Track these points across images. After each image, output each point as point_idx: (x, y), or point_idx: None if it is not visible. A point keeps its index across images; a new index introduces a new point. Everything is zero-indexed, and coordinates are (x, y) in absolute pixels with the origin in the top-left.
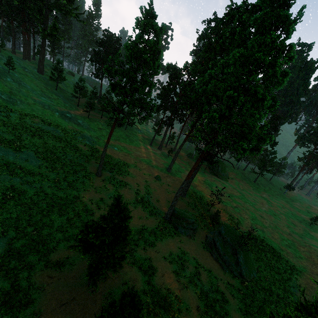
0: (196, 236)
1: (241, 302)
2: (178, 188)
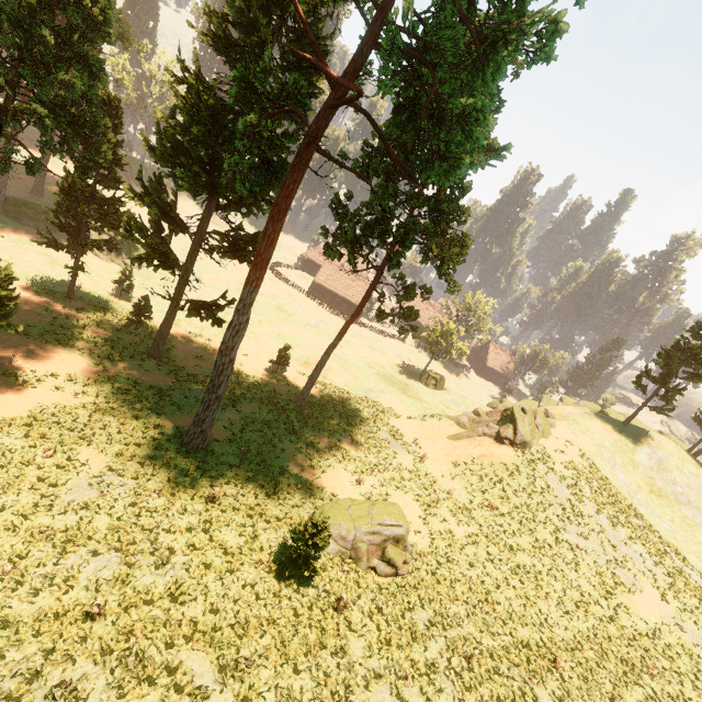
0: (59, 234)
1: (116, 276)
2: (26, 185)
